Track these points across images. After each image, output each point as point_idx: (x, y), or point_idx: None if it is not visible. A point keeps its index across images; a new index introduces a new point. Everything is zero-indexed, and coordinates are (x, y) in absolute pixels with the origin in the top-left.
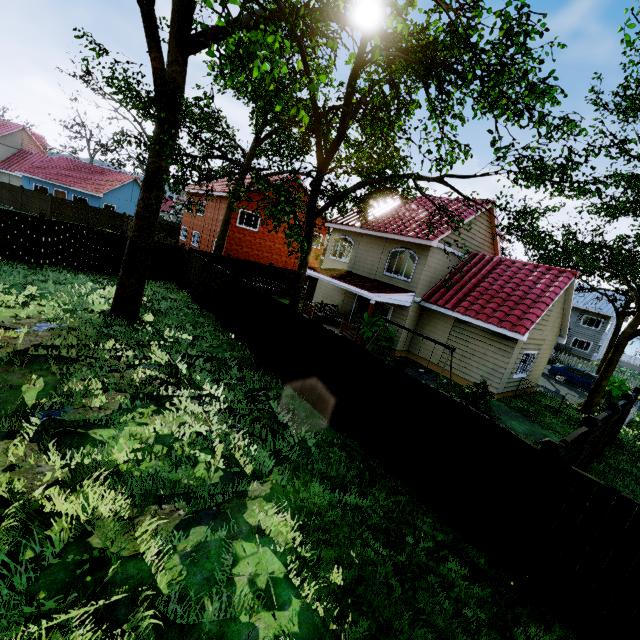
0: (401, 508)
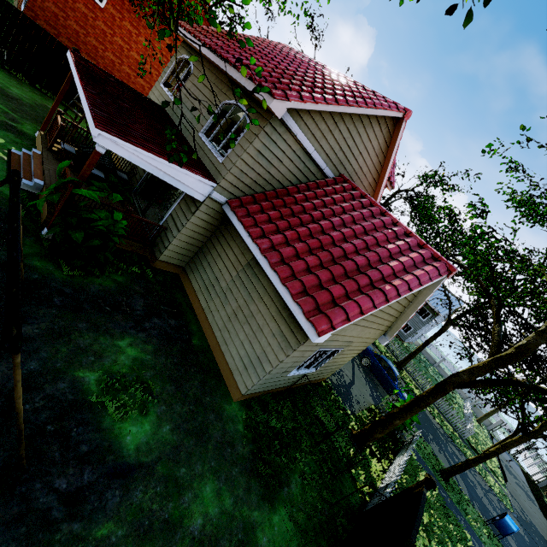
0: None
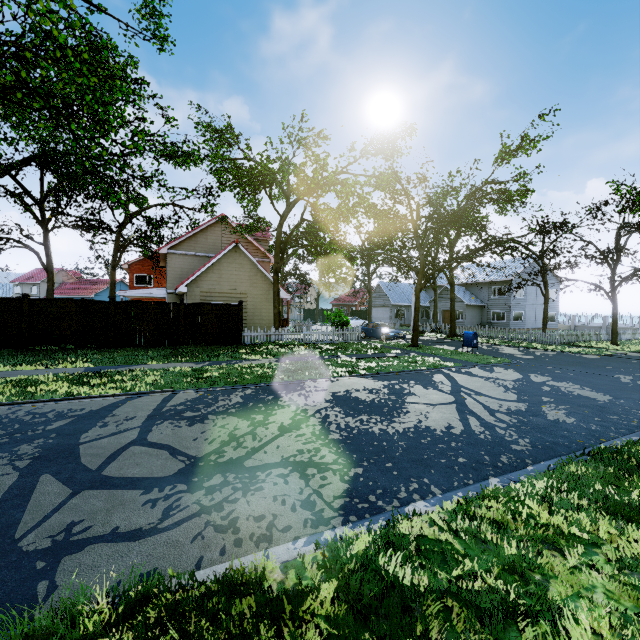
0: None
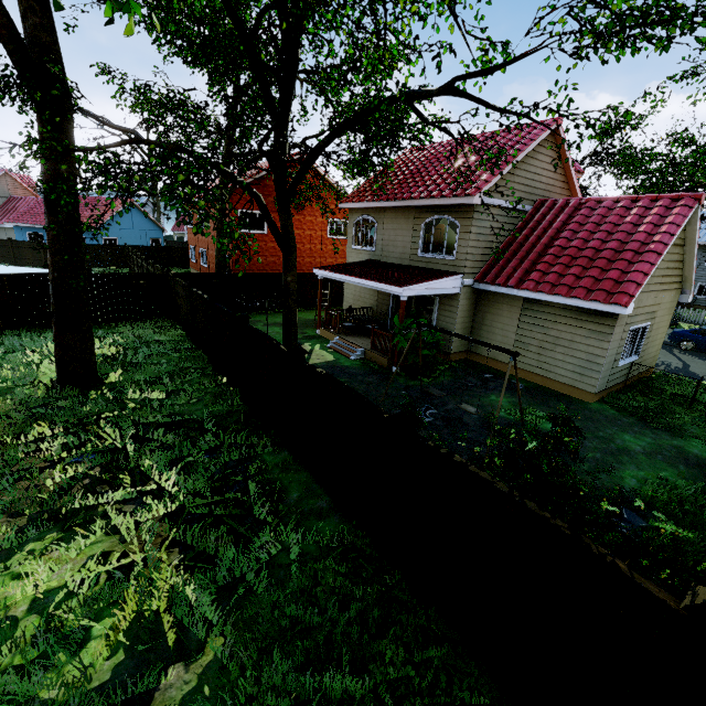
0: (433, 675)
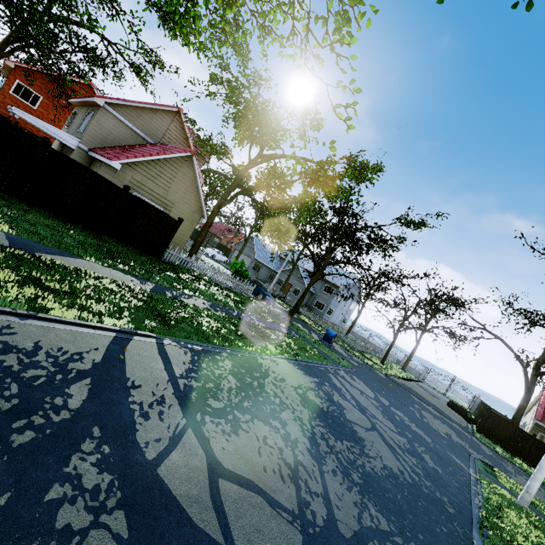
0: None
